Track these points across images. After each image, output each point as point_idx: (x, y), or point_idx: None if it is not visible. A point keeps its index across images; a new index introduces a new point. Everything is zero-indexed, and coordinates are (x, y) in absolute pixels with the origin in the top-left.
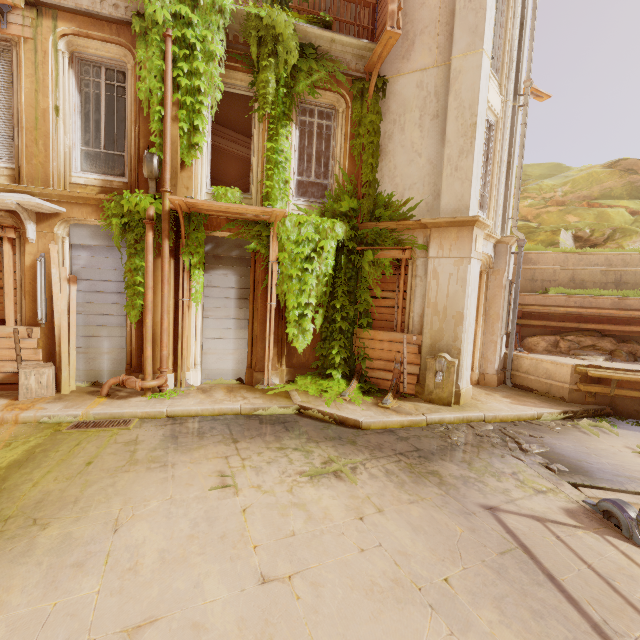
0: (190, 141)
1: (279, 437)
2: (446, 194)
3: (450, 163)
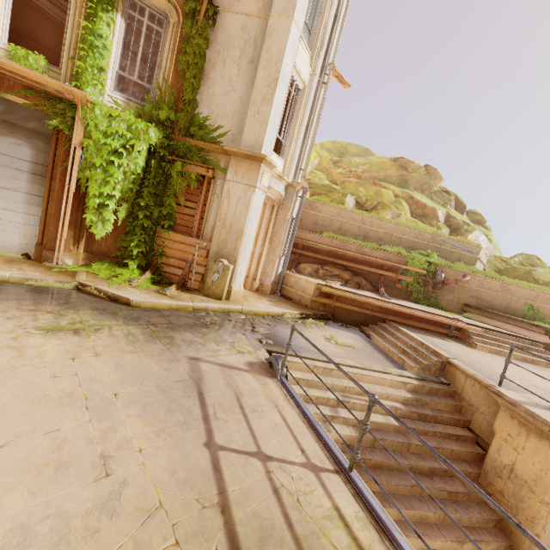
0: None
1: (39, 302)
2: (248, 131)
3: (255, 105)
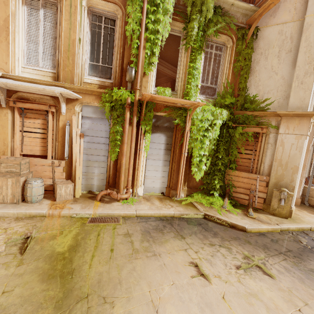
0: (149, 61)
1: (205, 235)
2: (293, 97)
3: (298, 79)
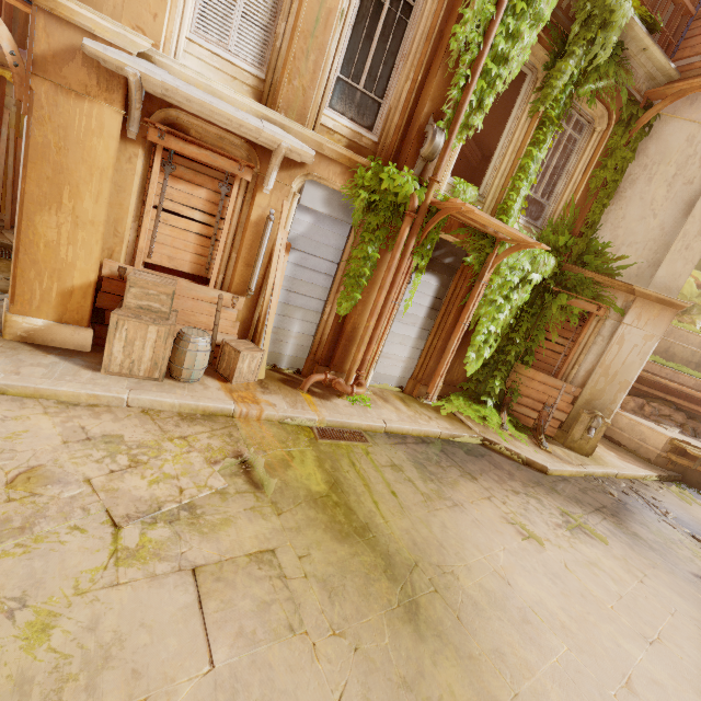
0: (468, 119)
1: (499, 476)
2: (665, 268)
3: (684, 239)
